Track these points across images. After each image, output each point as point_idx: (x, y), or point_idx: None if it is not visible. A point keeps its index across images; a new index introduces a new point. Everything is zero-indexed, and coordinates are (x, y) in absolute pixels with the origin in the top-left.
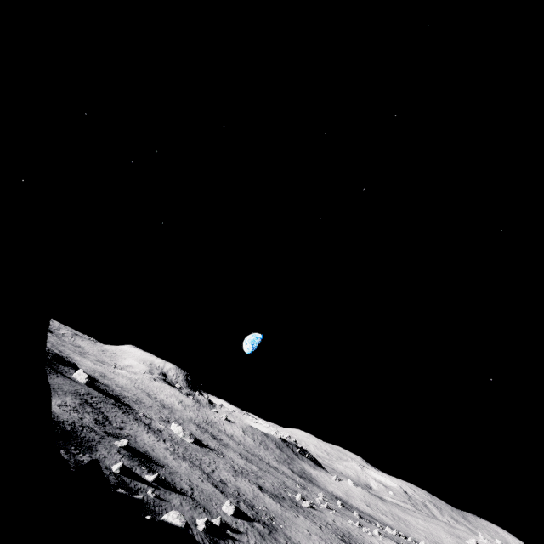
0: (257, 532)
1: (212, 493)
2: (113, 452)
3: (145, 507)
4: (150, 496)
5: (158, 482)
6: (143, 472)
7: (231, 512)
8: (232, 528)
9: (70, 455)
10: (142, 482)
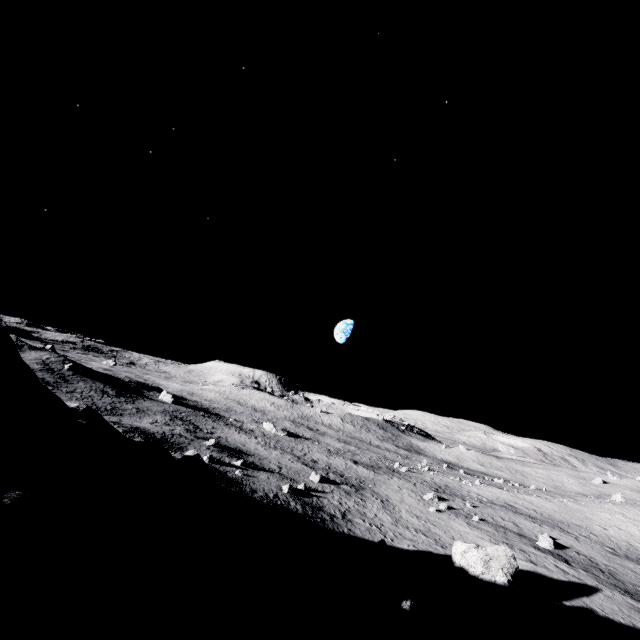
0: (343, 491)
1: (300, 469)
2: (202, 449)
3: (233, 481)
4: (239, 475)
5: (246, 466)
6: (231, 460)
7: (317, 480)
8: (318, 490)
9: None
10: (231, 467)
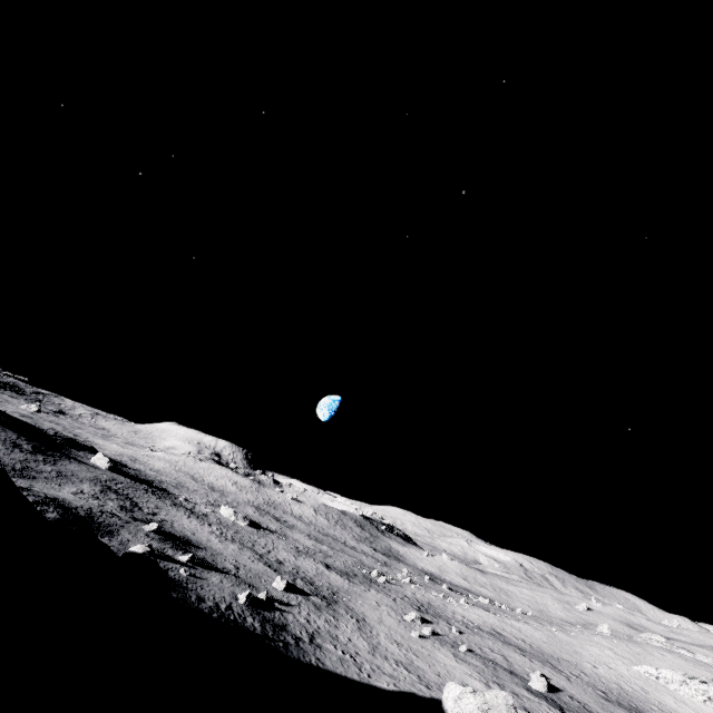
0: (312, 605)
1: (262, 571)
2: (139, 536)
3: (175, 584)
4: (183, 575)
5: (195, 562)
6: (176, 553)
7: (282, 588)
8: (282, 601)
9: None
10: (174, 562)
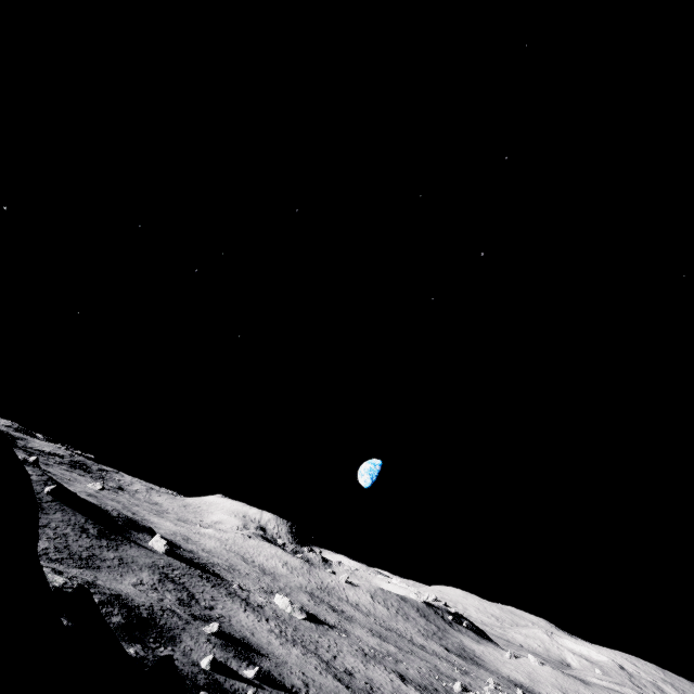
0: None
1: (334, 689)
2: (201, 642)
3: None
4: None
5: (261, 678)
6: (240, 666)
7: None
8: None
9: (147, 650)
10: (240, 680)
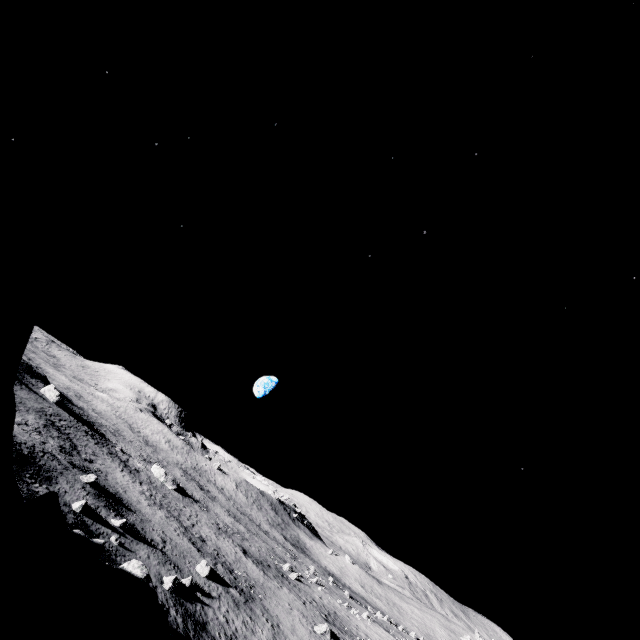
0: (231, 599)
1: (187, 549)
2: (76, 487)
3: (105, 555)
4: (113, 544)
5: (125, 529)
6: (109, 515)
7: (205, 574)
8: (203, 591)
9: (23, 483)
10: (106, 526)
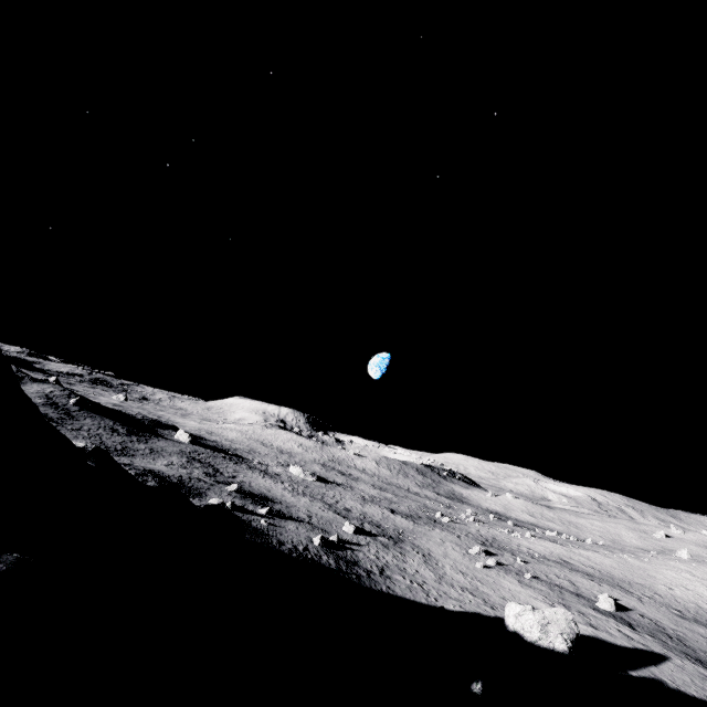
0: (380, 544)
1: (332, 519)
2: (224, 495)
3: (258, 532)
4: (264, 525)
5: (273, 514)
6: (256, 508)
7: (352, 531)
8: (352, 542)
9: None
10: (255, 515)
